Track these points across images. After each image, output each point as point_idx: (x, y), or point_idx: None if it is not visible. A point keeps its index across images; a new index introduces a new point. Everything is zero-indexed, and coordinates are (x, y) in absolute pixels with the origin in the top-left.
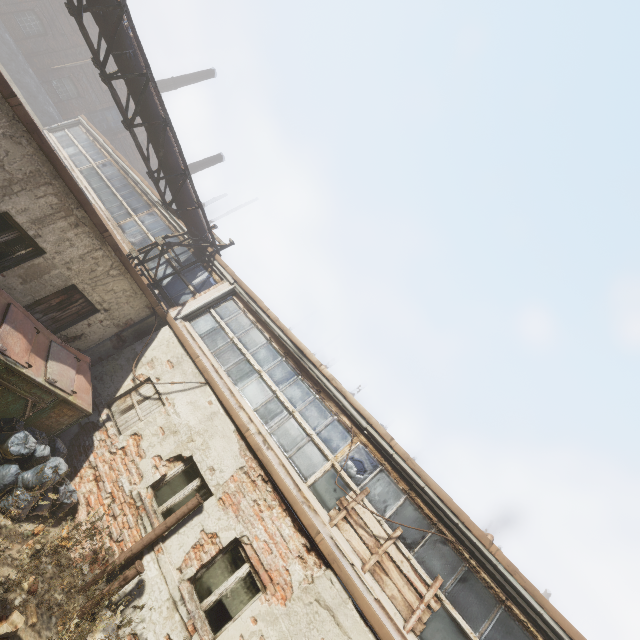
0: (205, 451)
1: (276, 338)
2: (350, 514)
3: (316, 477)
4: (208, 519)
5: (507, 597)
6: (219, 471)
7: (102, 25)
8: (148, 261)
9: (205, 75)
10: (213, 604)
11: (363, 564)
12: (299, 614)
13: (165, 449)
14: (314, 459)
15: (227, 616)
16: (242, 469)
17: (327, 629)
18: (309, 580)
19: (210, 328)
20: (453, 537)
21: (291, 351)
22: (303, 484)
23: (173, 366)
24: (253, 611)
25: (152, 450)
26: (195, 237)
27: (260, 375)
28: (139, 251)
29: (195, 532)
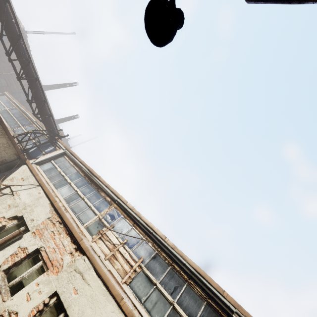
0: (31, 213)
1: (81, 170)
2: (103, 236)
3: (89, 222)
4: (24, 241)
5: (172, 261)
6: (36, 220)
7: (11, 41)
8: (23, 142)
9: (73, 84)
10: (16, 283)
11: (105, 257)
12: (64, 278)
13: (8, 214)
14: (90, 215)
15: (23, 287)
16: (49, 219)
17: (77, 282)
18: (73, 262)
19: (49, 168)
20: (151, 240)
21: (87, 173)
22: (82, 226)
23: (24, 180)
24: (38, 280)
25: (0, 215)
26: (49, 131)
27: (70, 184)
28: (18, 135)
29: (14, 248)
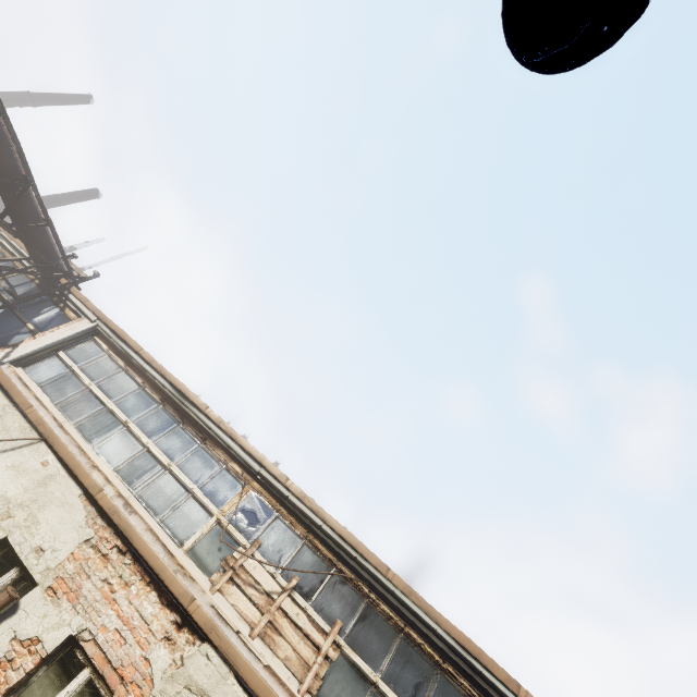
0: (30, 528)
1: (152, 383)
2: (238, 573)
3: (196, 538)
4: (26, 620)
5: (406, 623)
6: (51, 551)
7: None
8: None
9: (78, 99)
10: None
11: (252, 629)
12: None
13: None
14: (194, 517)
15: None
16: (88, 542)
17: None
18: (178, 664)
19: (56, 374)
20: (353, 574)
21: (170, 395)
22: (178, 549)
23: None
24: None
25: None
26: (41, 263)
27: (126, 427)
28: None
29: (0, 644)
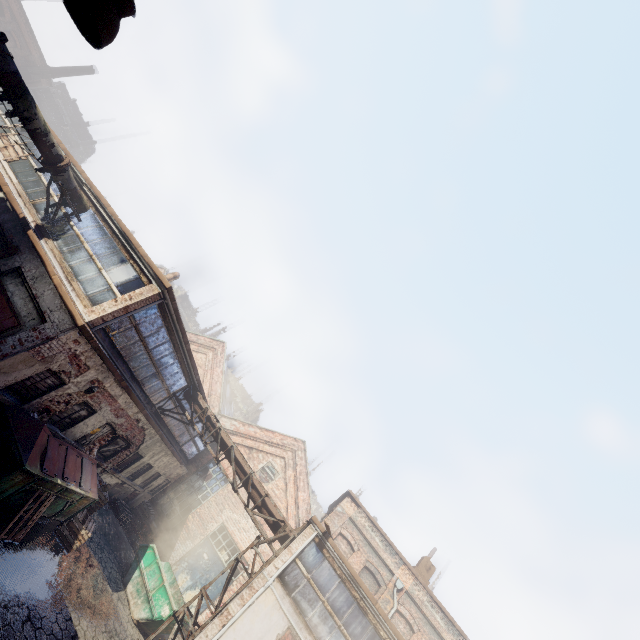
0: None
1: None
2: (4, 137)
3: None
4: None
5: None
6: None
7: None
8: None
9: None
10: None
11: None
12: None
13: None
14: None
15: None
16: None
17: None
18: None
19: None
20: None
21: None
22: None
23: None
24: None
25: None
26: None
27: None
28: None
29: None
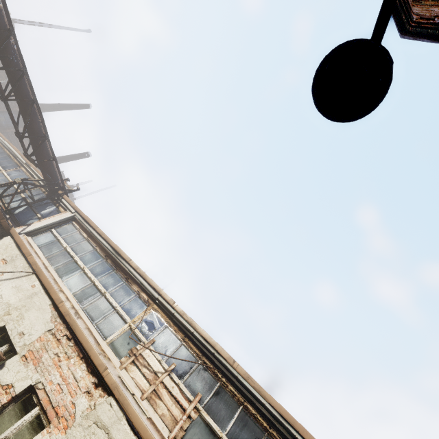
0: (19, 321)
1: (101, 246)
2: (137, 358)
3: (115, 335)
4: (7, 373)
5: (245, 399)
6: (28, 334)
7: None
8: (5, 196)
9: (84, 106)
10: None
11: (142, 394)
12: (77, 438)
13: None
14: (116, 323)
15: None
16: (50, 331)
17: None
18: (92, 408)
19: (48, 241)
20: (211, 364)
21: (110, 253)
22: (103, 341)
23: (6, 262)
24: None
25: None
26: (49, 182)
27: (83, 270)
28: None
29: None
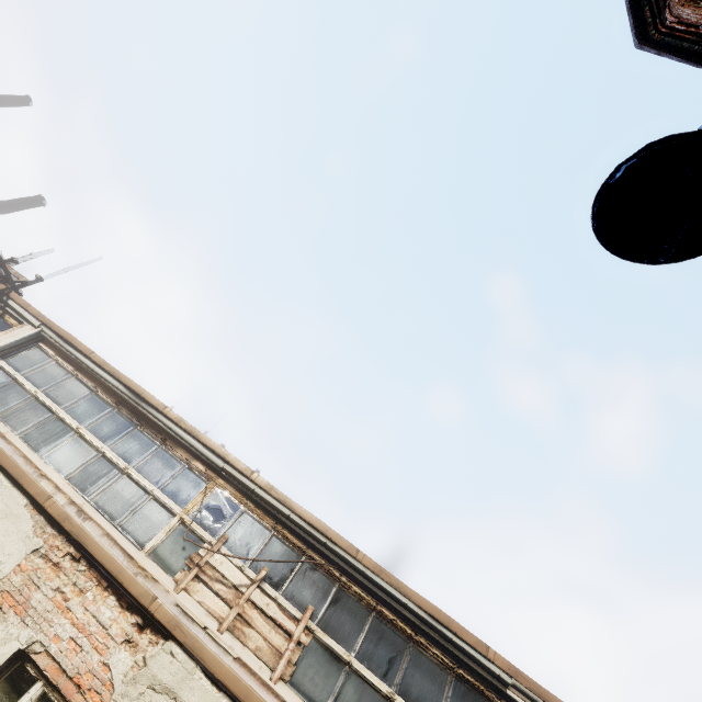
0: None
1: (105, 387)
2: (203, 570)
3: (158, 539)
4: None
5: (377, 602)
6: None
7: None
8: None
9: (14, 101)
10: None
11: (220, 624)
12: None
13: None
14: (156, 519)
15: None
16: (37, 552)
17: None
18: (140, 666)
19: None
20: (323, 560)
21: (125, 398)
22: (139, 552)
23: None
24: None
25: None
26: None
27: (78, 433)
28: None
29: None
